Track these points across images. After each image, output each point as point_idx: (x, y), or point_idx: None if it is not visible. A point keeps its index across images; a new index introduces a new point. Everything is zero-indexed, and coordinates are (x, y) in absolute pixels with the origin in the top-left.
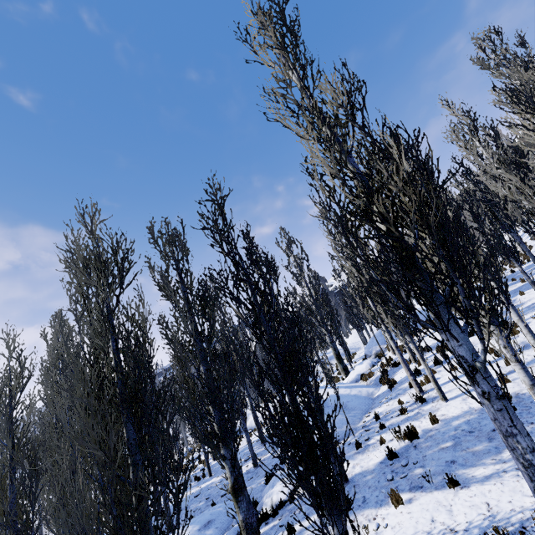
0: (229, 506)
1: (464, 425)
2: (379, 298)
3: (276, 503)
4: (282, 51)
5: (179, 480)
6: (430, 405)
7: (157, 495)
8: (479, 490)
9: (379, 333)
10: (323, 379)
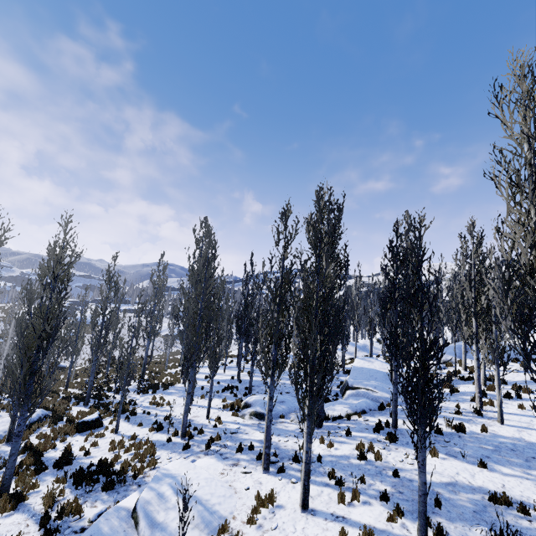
0: (295, 400)
1: (509, 444)
2: (486, 324)
3: (335, 415)
4: (531, 136)
5: (247, 367)
6: (484, 419)
7: (239, 369)
8: (501, 477)
9: (457, 346)
10: (380, 356)
